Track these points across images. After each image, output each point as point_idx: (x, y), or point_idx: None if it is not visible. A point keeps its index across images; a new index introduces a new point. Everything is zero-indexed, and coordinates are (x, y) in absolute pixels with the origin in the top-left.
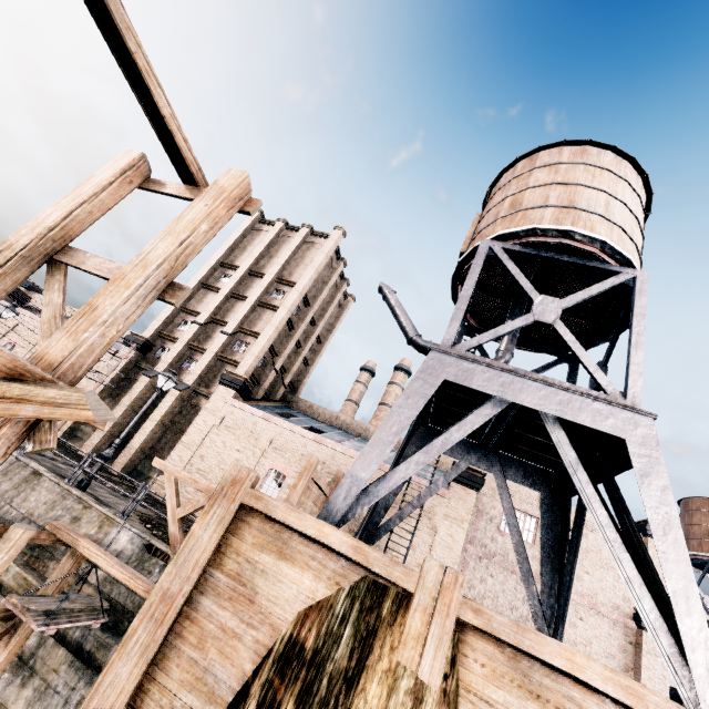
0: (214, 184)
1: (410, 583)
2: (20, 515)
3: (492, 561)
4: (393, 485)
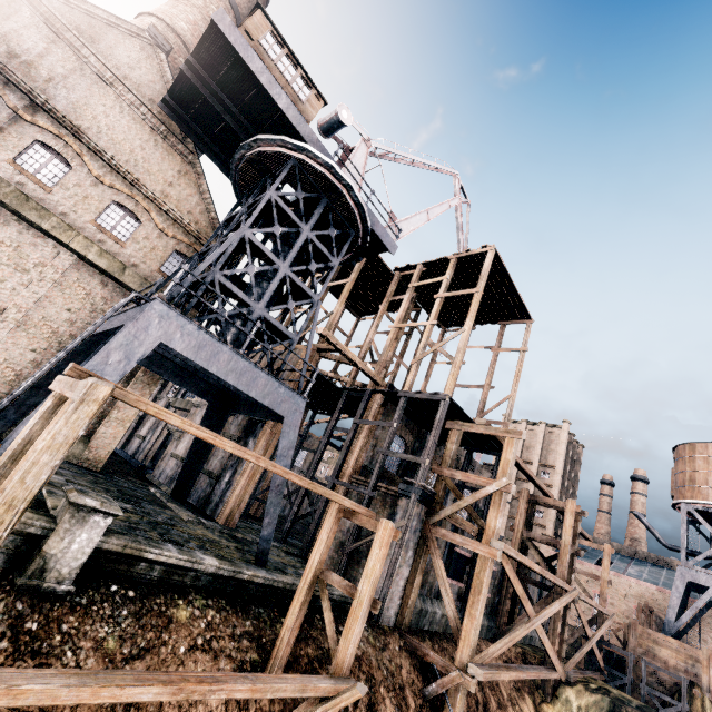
0: (604, 551)
1: (699, 653)
2: None
3: None
4: (683, 622)
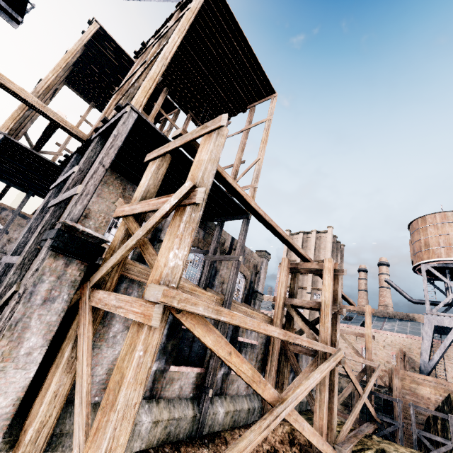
0: (366, 311)
1: None
2: None
3: None
4: (435, 361)
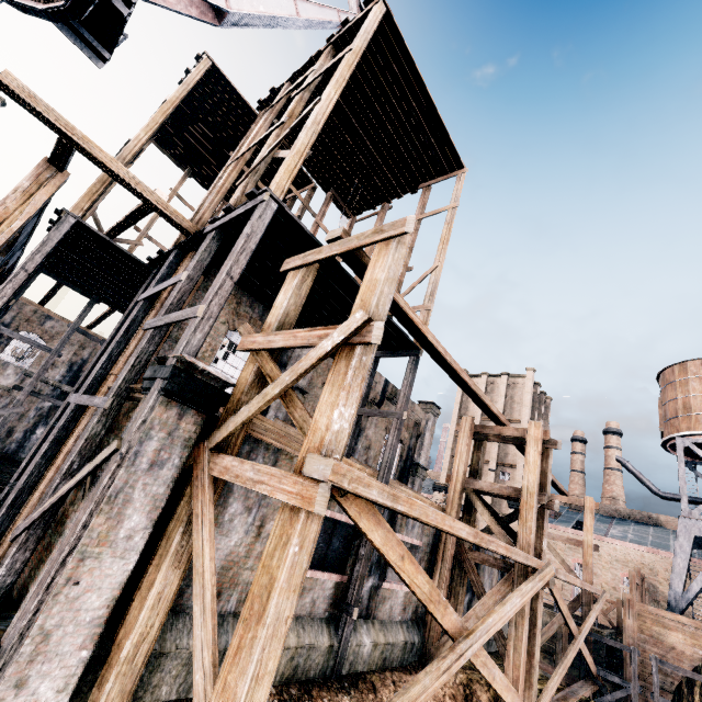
0: (585, 506)
1: None
2: None
3: None
4: (694, 593)
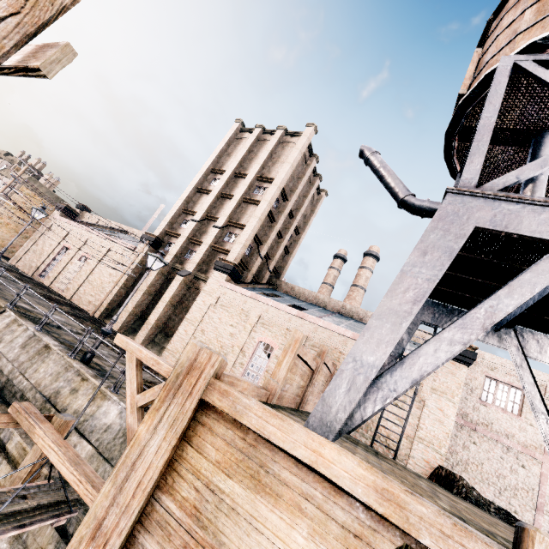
0: None
1: None
2: (29, 385)
3: (474, 429)
4: (418, 374)
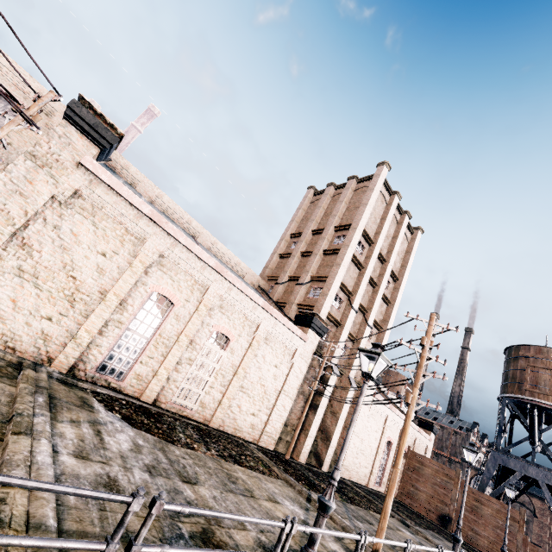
0: None
1: None
2: None
3: None
4: None
